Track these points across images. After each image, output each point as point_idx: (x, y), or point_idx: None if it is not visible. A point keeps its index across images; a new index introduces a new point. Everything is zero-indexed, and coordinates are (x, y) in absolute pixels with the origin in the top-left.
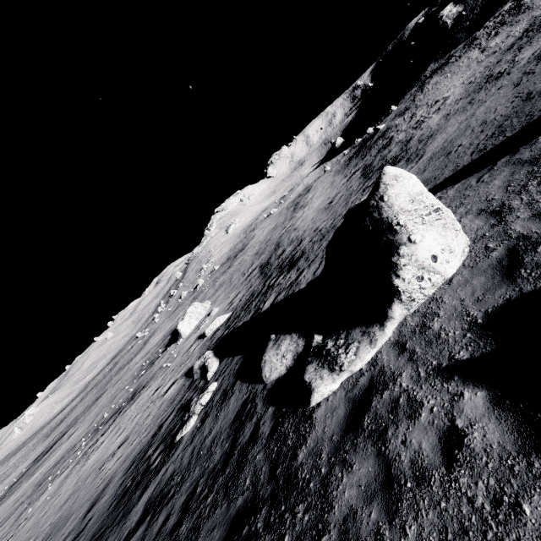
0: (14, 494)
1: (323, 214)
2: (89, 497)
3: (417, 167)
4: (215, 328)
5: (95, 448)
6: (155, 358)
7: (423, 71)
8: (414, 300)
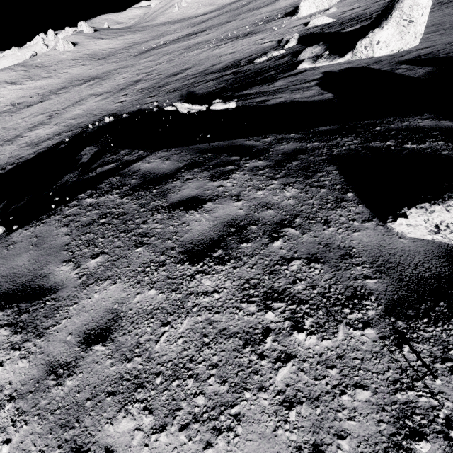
0: (177, 44)
1: None
2: (212, 63)
3: None
4: (317, 24)
5: (219, 47)
6: (272, 19)
7: None
8: (356, 56)
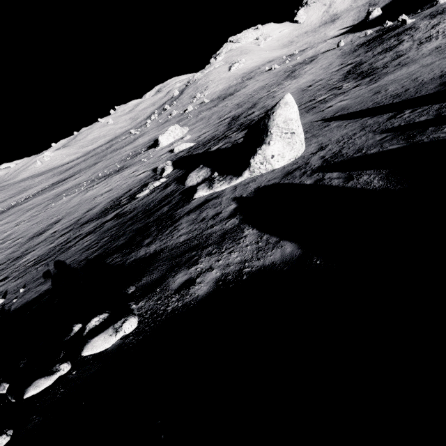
0: (42, 196)
1: (296, 94)
2: (87, 207)
3: (360, 92)
4: (182, 149)
5: (92, 189)
6: (138, 153)
7: None
8: (255, 172)
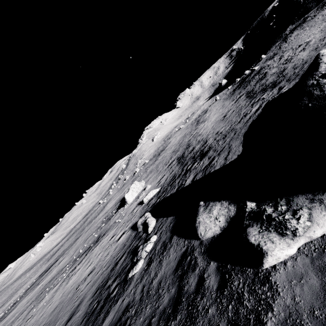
0: (27, 296)
1: (220, 123)
2: (69, 309)
3: None
4: (150, 197)
5: (74, 273)
6: (110, 216)
7: (284, 31)
8: None
